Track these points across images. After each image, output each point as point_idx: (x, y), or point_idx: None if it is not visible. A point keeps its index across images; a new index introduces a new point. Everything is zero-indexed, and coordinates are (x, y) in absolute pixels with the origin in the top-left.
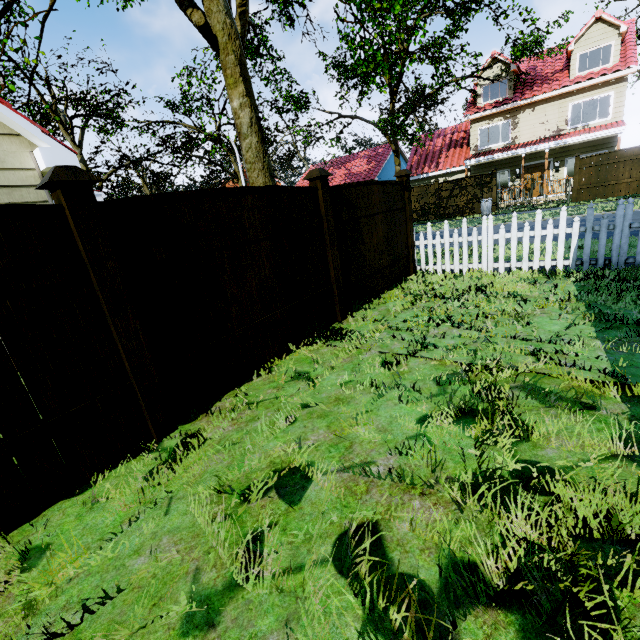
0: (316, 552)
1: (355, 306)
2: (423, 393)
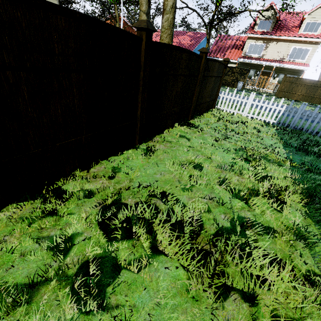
0: (217, 180)
1: (194, 115)
2: (231, 152)
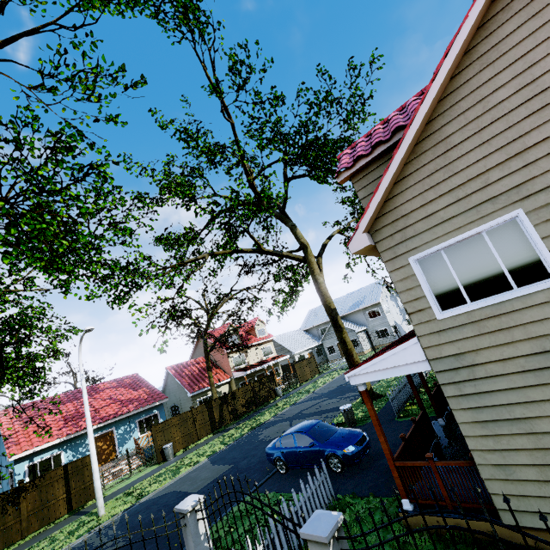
0: None
1: None
2: None
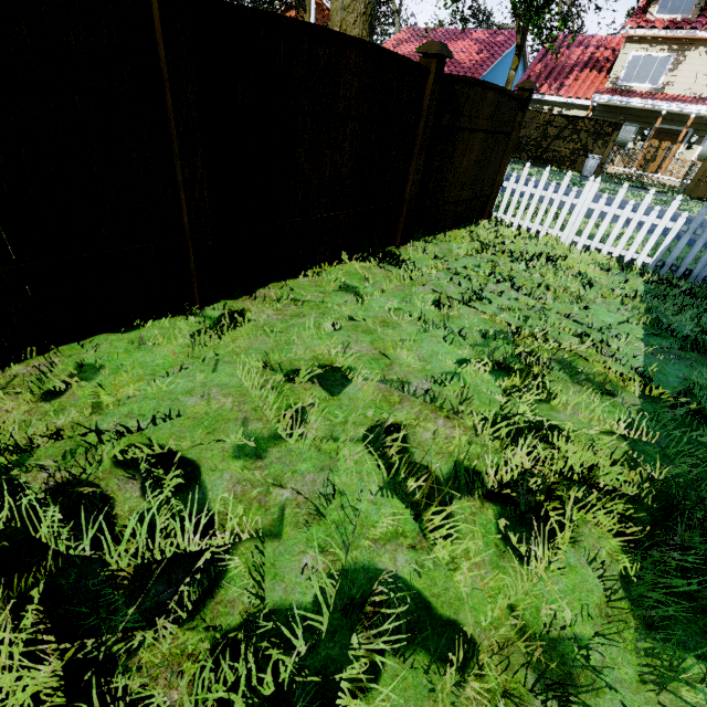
0: (355, 431)
1: (417, 235)
2: (467, 340)
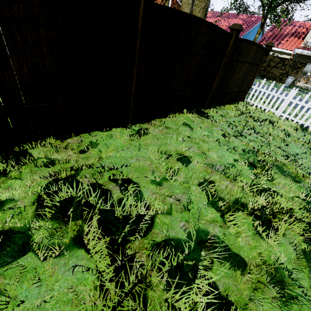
0: (197, 180)
1: (213, 105)
2: (236, 152)
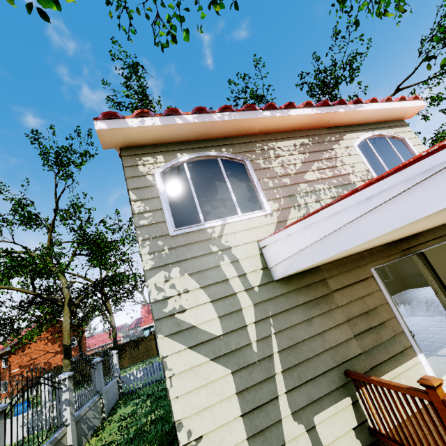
0: None
1: None
2: None
